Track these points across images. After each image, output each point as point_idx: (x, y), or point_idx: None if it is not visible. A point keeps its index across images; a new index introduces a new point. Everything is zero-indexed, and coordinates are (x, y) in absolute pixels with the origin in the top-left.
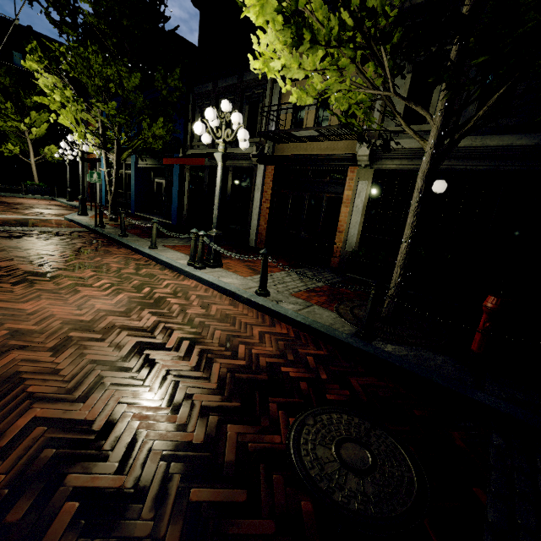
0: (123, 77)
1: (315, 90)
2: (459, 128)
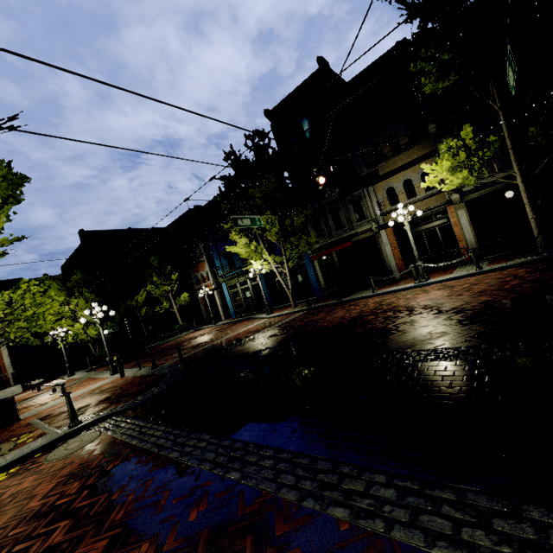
0: (295, 220)
1: (458, 183)
2: (529, 172)
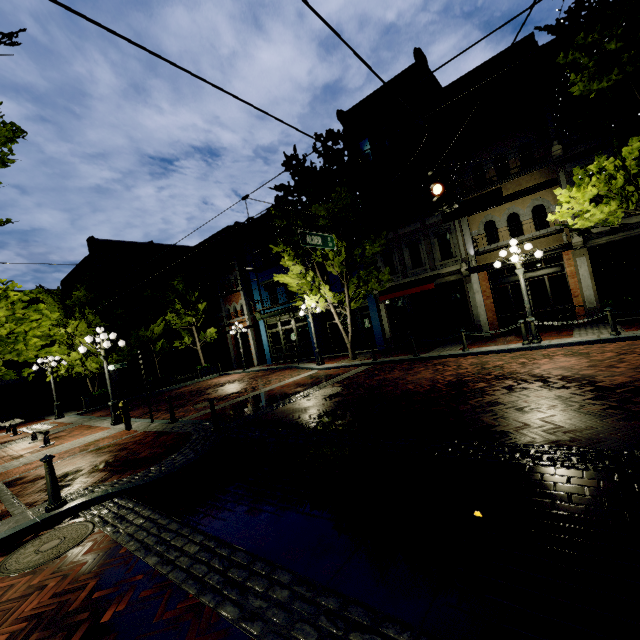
0: (367, 249)
1: (597, 219)
2: None
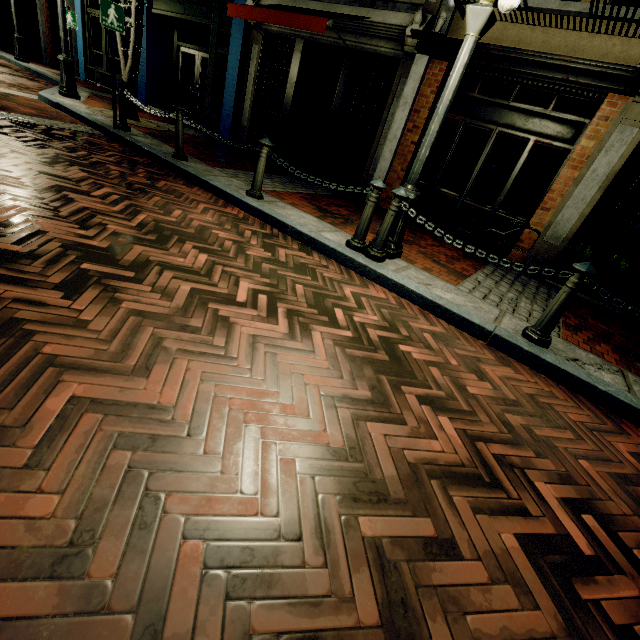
0: None
1: None
2: None
